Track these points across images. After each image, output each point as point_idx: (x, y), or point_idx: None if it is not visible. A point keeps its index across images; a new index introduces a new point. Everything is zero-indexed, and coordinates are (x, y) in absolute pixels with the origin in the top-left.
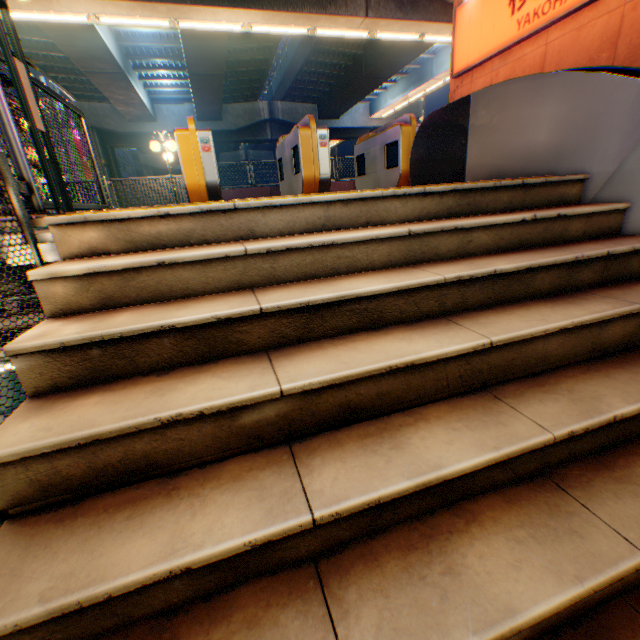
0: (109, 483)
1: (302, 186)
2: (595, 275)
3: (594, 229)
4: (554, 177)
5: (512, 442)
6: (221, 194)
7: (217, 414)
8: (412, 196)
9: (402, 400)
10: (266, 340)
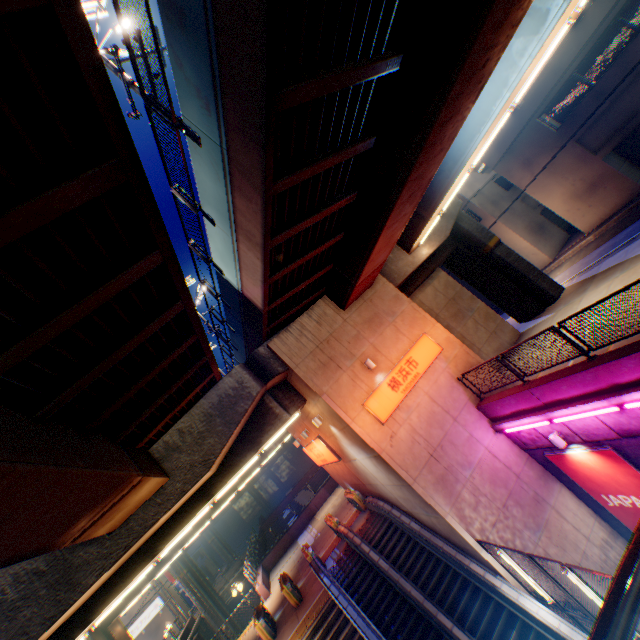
0: None
1: (293, 604)
2: (336, 633)
3: (337, 613)
4: (327, 603)
5: None
6: (274, 631)
7: None
8: (305, 638)
9: None
10: None
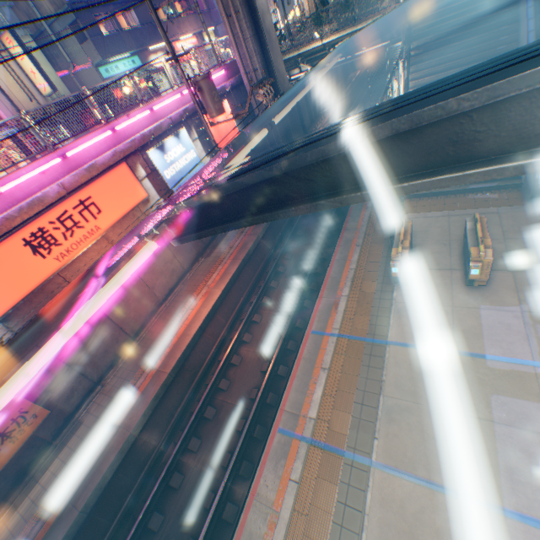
0: (418, 26)
1: None
2: None
3: None
4: None
5: (456, 14)
6: None
7: (428, 18)
8: None
9: (448, 14)
10: (435, 11)
